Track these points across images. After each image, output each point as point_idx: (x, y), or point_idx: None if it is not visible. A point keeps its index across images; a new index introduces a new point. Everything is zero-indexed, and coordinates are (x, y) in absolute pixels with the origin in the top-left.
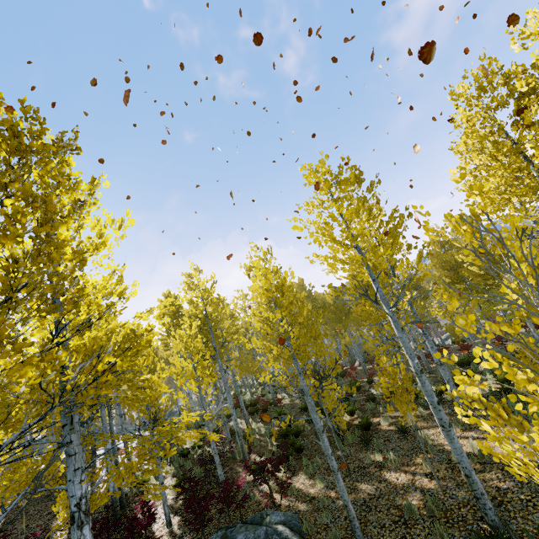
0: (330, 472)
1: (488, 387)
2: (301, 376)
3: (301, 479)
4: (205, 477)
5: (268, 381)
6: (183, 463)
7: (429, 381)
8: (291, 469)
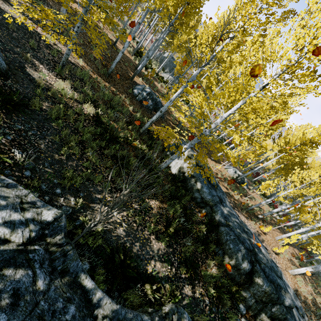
0: None
1: None
2: None
3: None
4: None
5: None
6: None
7: None
8: None
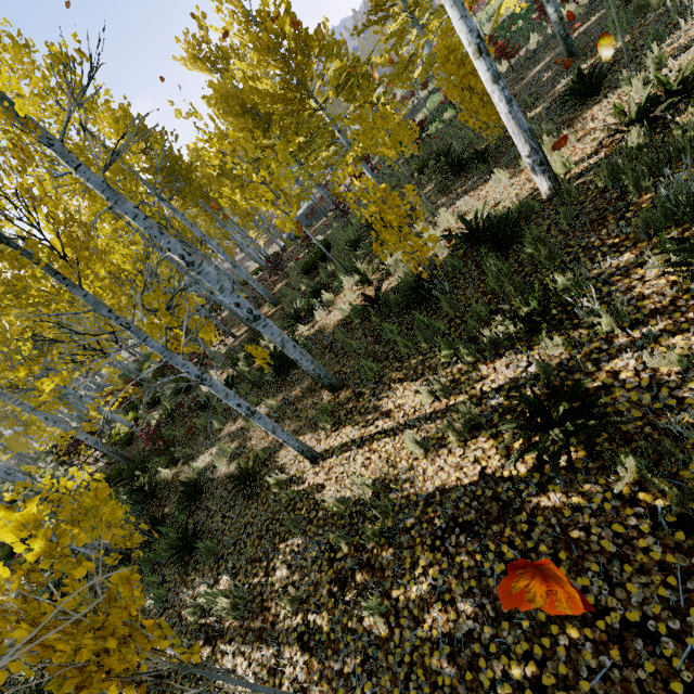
0: None
1: (348, 300)
2: None
3: None
4: None
5: None
6: None
7: (274, 323)
8: None
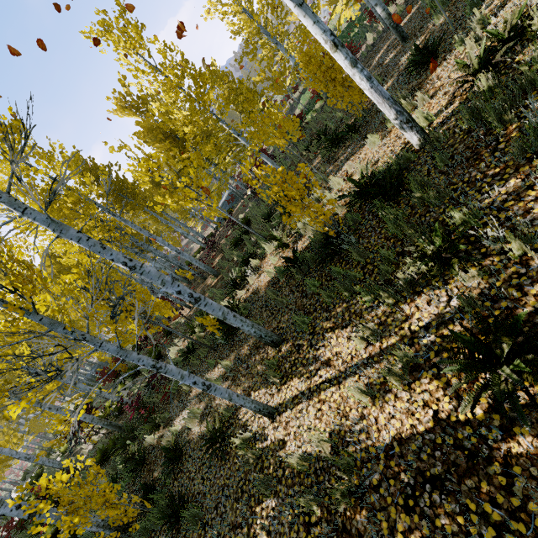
0: None
1: (272, 263)
2: None
3: None
4: None
5: None
6: None
7: (218, 292)
8: None
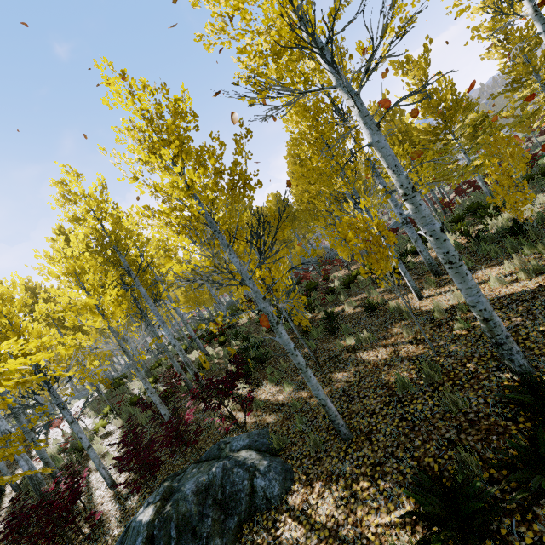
0: (298, 372)
1: None
2: (230, 255)
3: (266, 389)
4: (154, 421)
5: (178, 272)
6: (134, 412)
7: None
8: (255, 382)
